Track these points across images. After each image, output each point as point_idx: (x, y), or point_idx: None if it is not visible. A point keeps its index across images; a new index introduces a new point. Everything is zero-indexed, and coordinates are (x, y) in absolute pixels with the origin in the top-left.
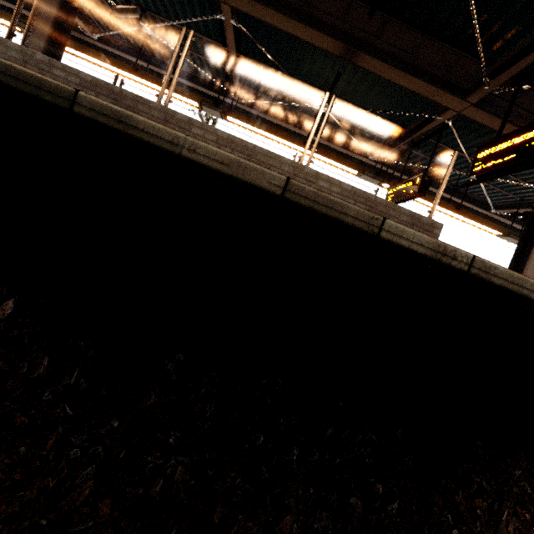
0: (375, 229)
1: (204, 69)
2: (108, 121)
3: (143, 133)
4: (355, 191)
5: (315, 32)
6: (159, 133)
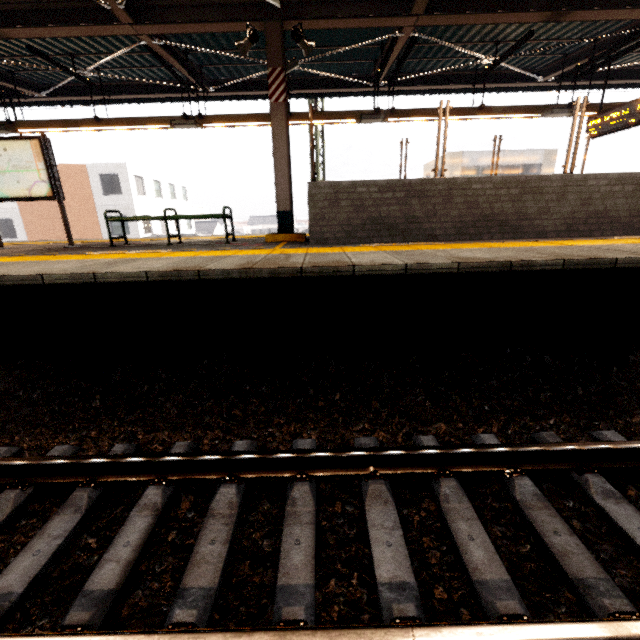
0: None
1: (329, 69)
2: (631, 265)
3: None
4: (621, 177)
5: (519, 14)
6: None
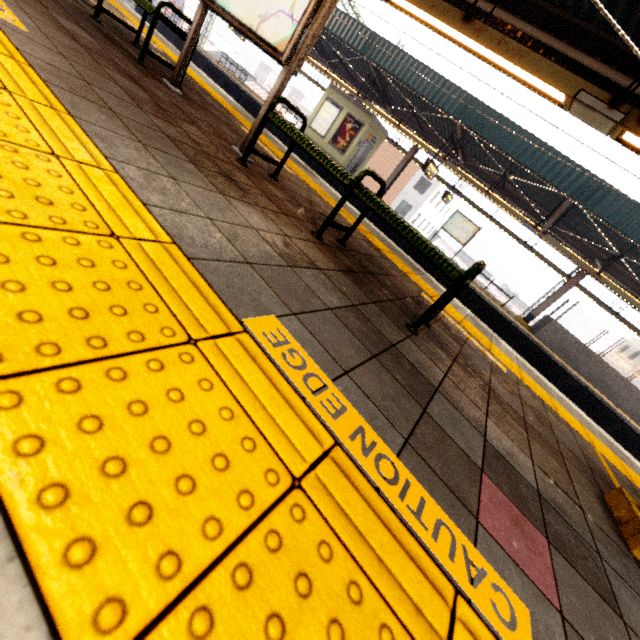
0: None
1: None
2: (617, 415)
3: (621, 418)
4: None
5: None
6: (624, 419)
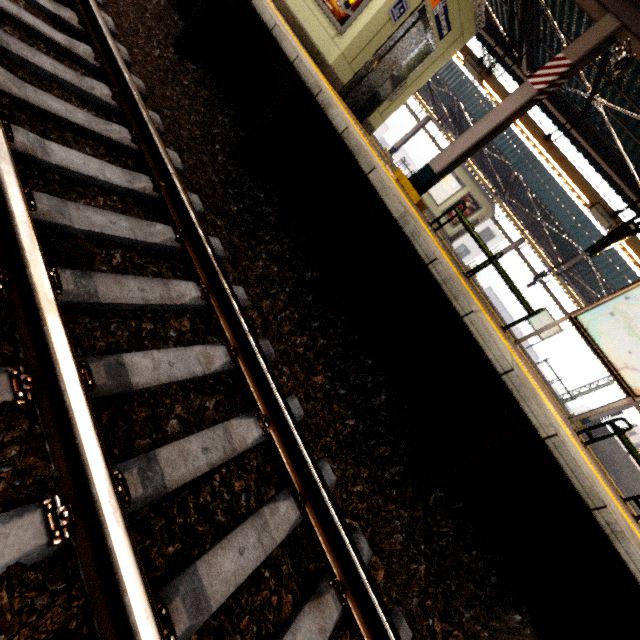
0: None
1: None
2: None
3: None
4: None
5: None
6: None
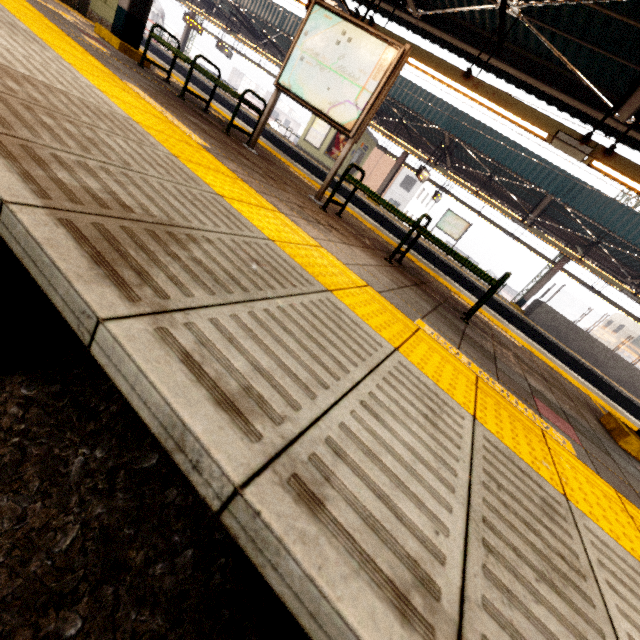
0: (639, 406)
1: None
2: (606, 382)
3: (610, 385)
4: None
5: None
6: (612, 385)
